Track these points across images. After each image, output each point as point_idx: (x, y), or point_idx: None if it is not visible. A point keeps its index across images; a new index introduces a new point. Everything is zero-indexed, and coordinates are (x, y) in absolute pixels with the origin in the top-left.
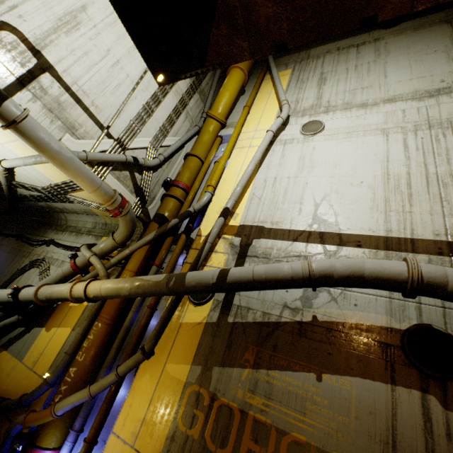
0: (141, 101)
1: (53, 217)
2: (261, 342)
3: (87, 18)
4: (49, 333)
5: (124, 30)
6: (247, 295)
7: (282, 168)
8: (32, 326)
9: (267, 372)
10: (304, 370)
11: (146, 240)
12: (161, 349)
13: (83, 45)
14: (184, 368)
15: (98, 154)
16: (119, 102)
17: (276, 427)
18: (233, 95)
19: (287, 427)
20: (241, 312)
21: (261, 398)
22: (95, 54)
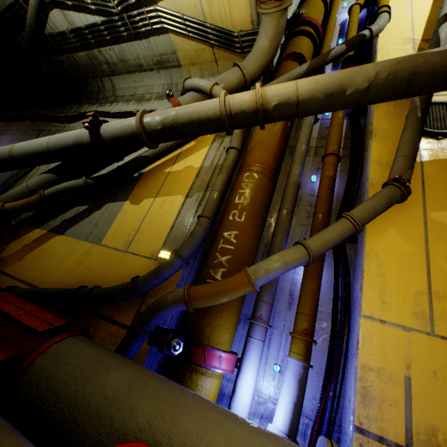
0: None
1: (89, 90)
2: None
3: None
4: (141, 205)
5: None
6: None
7: None
8: (101, 202)
9: None
10: None
11: (294, 74)
12: None
13: None
14: None
15: None
16: None
17: None
18: None
19: None
20: None
21: None
22: None
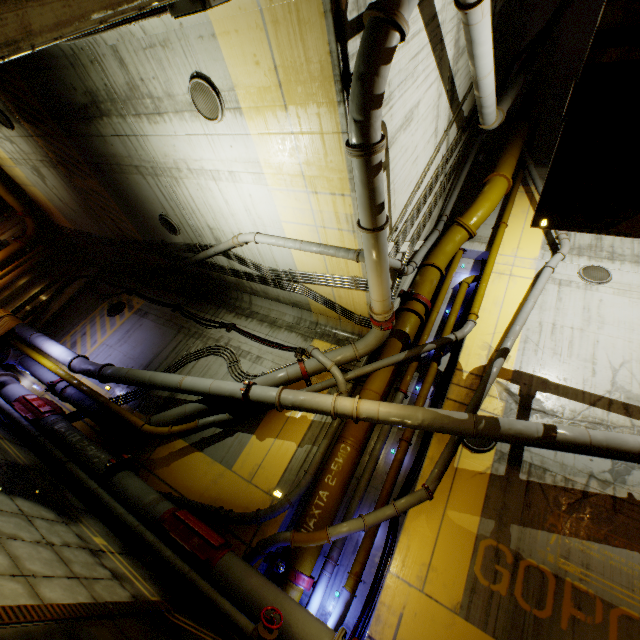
0: (414, 200)
1: (228, 295)
2: (567, 509)
3: (416, 113)
4: (264, 442)
5: (428, 124)
6: (540, 454)
7: (561, 314)
8: (233, 429)
9: (580, 541)
10: (625, 547)
11: (394, 360)
12: (435, 492)
13: (407, 142)
14: (471, 518)
15: (391, 260)
16: (405, 201)
17: (601, 598)
18: (494, 207)
19: (613, 600)
20: (535, 471)
21: (578, 567)
22: (409, 151)
